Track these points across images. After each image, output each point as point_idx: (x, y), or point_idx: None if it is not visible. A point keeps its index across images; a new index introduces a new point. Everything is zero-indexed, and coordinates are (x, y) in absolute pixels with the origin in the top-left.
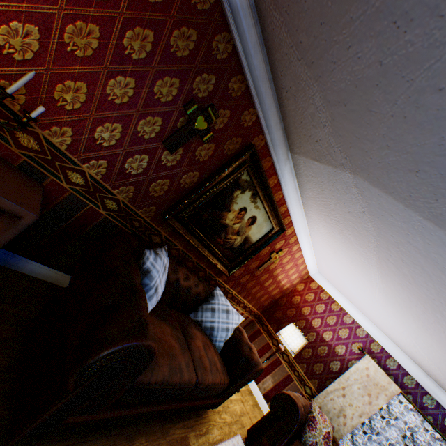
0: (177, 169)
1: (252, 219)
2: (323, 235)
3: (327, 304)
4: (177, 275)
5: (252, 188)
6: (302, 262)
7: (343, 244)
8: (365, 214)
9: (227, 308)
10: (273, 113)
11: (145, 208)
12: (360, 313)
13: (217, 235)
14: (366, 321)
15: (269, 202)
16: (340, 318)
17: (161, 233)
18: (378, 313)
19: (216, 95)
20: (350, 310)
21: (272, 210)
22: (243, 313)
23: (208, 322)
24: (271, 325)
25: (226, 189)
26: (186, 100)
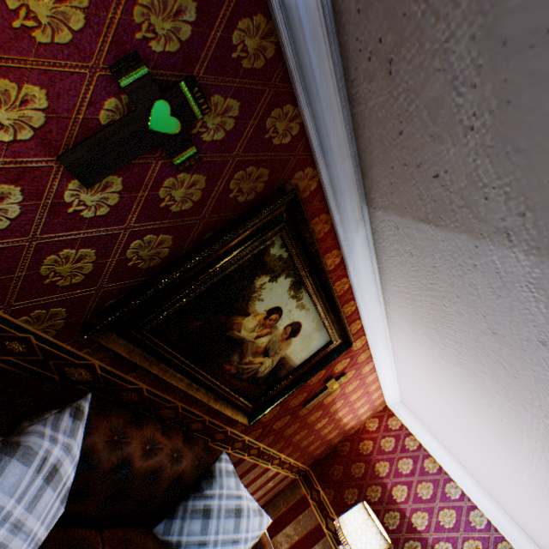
0: (113, 226)
1: (293, 328)
2: (419, 357)
3: (417, 458)
4: (123, 453)
5: (293, 272)
6: (377, 387)
7: (461, 381)
8: (546, 347)
9: (238, 504)
10: (336, 119)
11: (38, 312)
12: (474, 483)
13: (224, 358)
14: (485, 499)
15: (324, 297)
16: (440, 488)
17: (90, 362)
18: (515, 500)
19: (201, 54)
20: (457, 474)
21: (329, 310)
22: (279, 471)
23: (191, 545)
24: (325, 490)
25: (237, 272)
26: (117, 52)
